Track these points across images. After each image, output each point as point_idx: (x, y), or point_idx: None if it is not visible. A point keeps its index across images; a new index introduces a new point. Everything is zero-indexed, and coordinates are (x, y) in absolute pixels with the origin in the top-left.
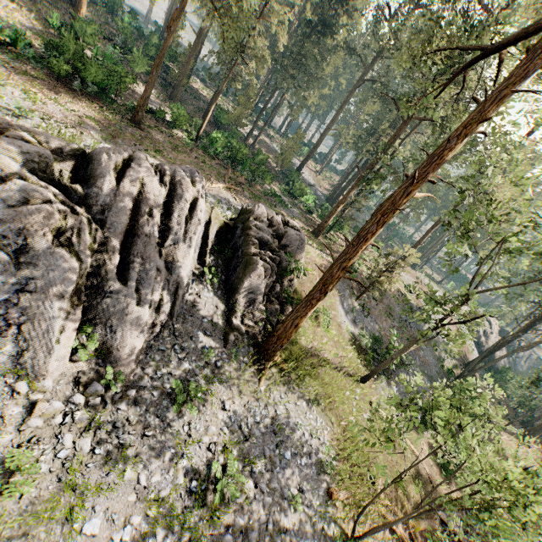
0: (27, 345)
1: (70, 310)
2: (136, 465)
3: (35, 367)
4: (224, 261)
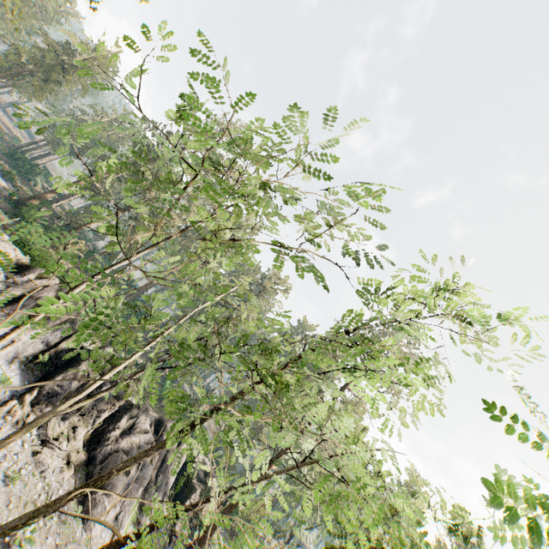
0: (123, 509)
1: (141, 494)
2: None
3: (120, 522)
4: (175, 484)
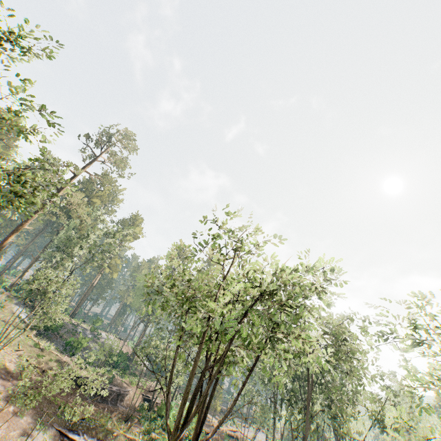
0: None
1: None
2: None
3: None
4: None
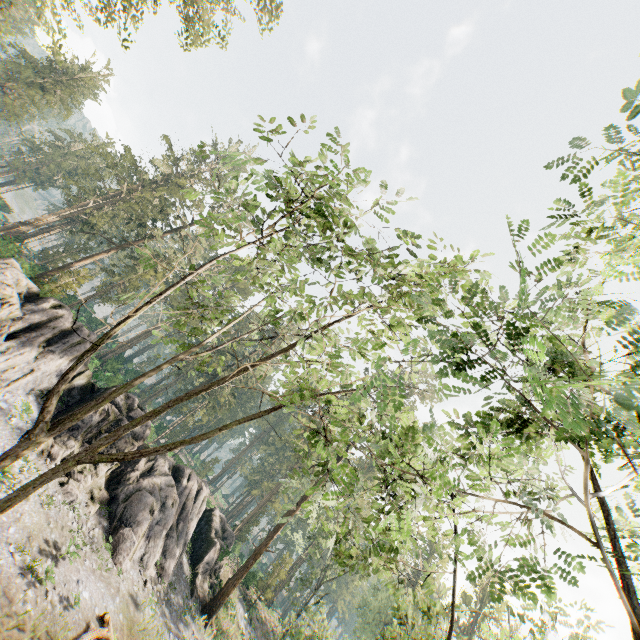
0: (147, 551)
1: (164, 538)
2: (172, 634)
3: (145, 564)
4: (191, 541)
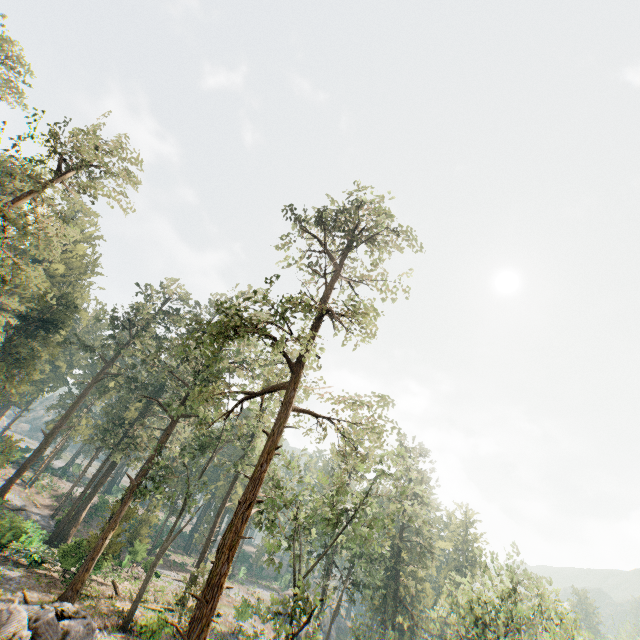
0: None
1: None
2: None
3: None
4: None
